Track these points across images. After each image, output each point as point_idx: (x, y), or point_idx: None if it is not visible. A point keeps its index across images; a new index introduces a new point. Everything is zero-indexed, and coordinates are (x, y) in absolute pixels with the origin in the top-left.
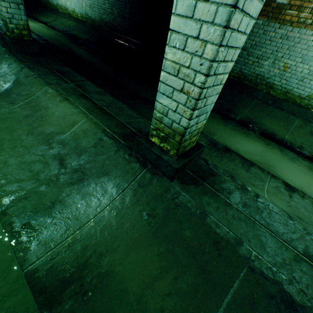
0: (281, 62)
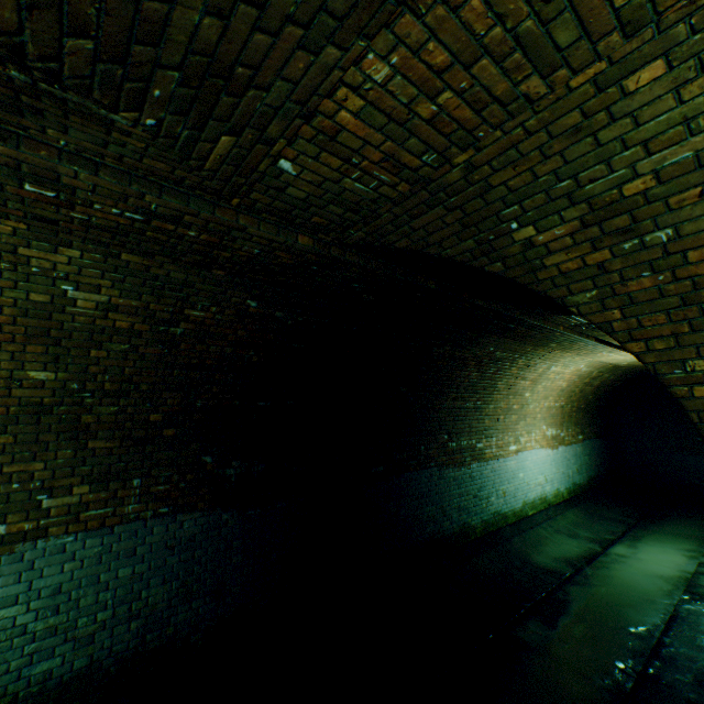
0: (500, 490)
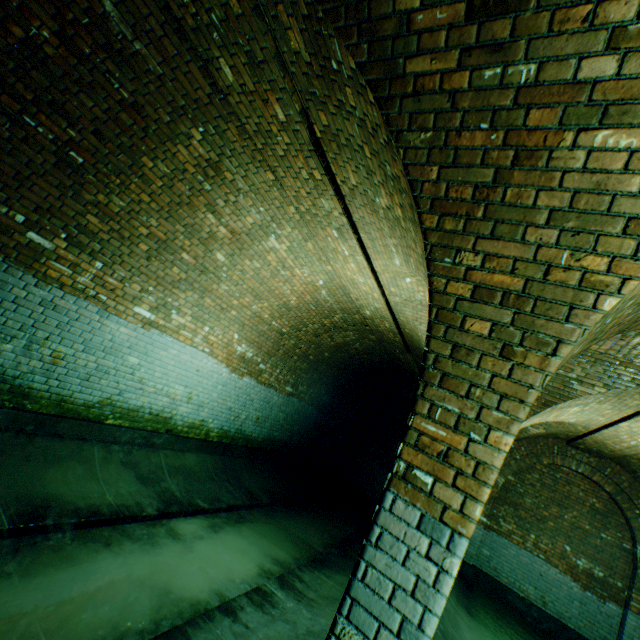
0: (47, 348)
